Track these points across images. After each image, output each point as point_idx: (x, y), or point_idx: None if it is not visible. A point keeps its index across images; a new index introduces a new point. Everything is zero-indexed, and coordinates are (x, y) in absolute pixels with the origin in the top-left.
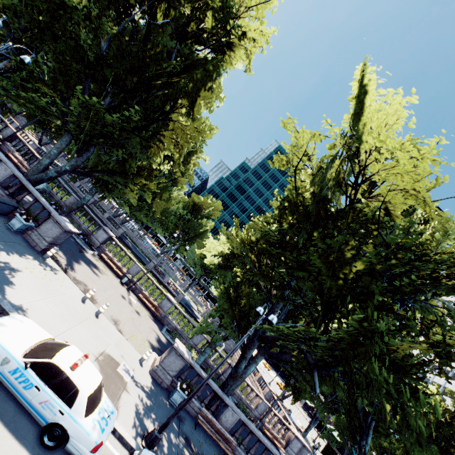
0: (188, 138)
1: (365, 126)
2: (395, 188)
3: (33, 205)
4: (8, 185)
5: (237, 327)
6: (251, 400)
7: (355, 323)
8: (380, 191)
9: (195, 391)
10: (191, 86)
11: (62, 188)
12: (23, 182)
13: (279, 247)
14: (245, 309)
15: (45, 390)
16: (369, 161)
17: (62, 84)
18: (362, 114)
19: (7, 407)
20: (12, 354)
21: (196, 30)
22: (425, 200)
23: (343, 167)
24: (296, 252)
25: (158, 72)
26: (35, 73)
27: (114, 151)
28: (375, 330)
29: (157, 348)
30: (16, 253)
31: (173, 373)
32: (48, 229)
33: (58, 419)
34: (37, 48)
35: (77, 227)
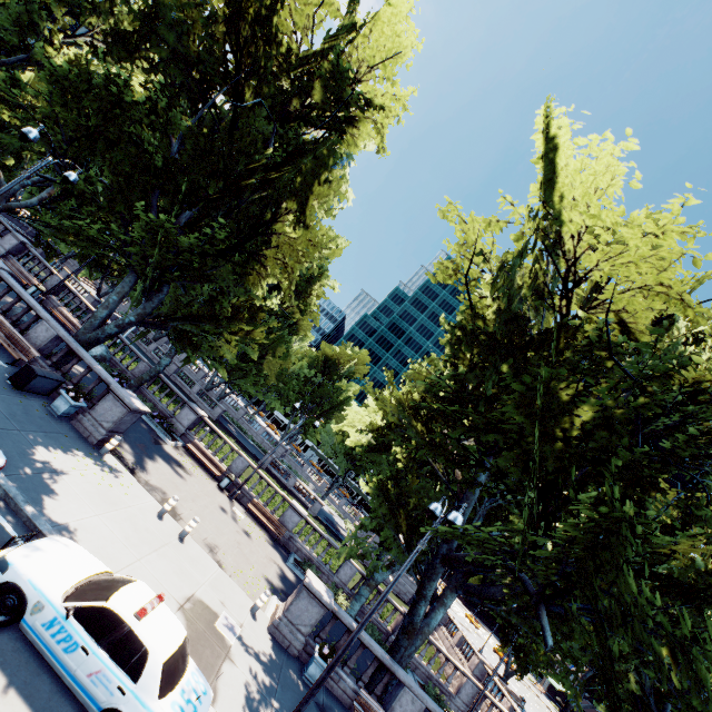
0: (300, 256)
1: (562, 199)
2: (629, 288)
3: (87, 380)
4: (51, 353)
5: (406, 545)
6: (447, 678)
7: (587, 507)
8: (606, 296)
9: (340, 653)
10: (299, 182)
11: (129, 351)
12: (70, 345)
13: (457, 403)
14: (417, 514)
15: (96, 653)
16: (579, 251)
17: (121, 203)
18: (554, 183)
19: (40, 685)
20: (47, 596)
21: (301, 108)
22: (681, 299)
23: (540, 267)
24: (483, 407)
25: (248, 167)
26: (85, 195)
27: (196, 288)
28: (625, 517)
29: (280, 589)
30: (61, 448)
31: (306, 629)
32: (107, 409)
33: (117, 701)
34: (88, 163)
35: (151, 406)
